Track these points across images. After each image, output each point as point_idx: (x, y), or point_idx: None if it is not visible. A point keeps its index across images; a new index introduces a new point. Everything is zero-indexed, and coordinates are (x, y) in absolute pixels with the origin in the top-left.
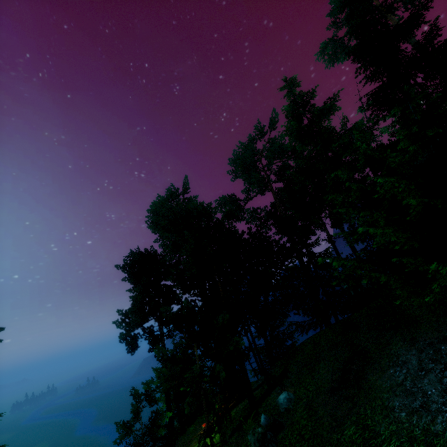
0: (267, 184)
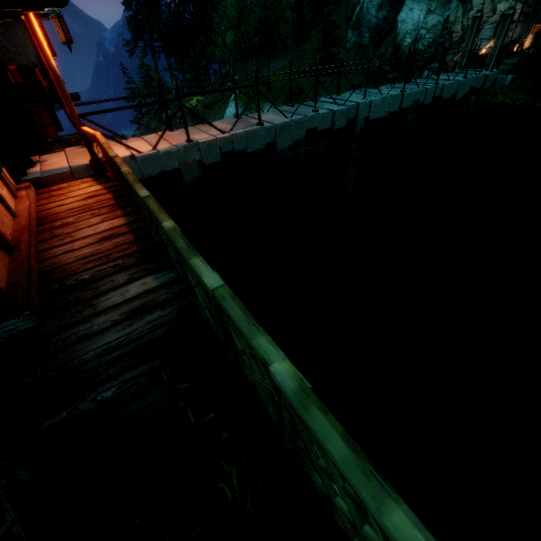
0: None
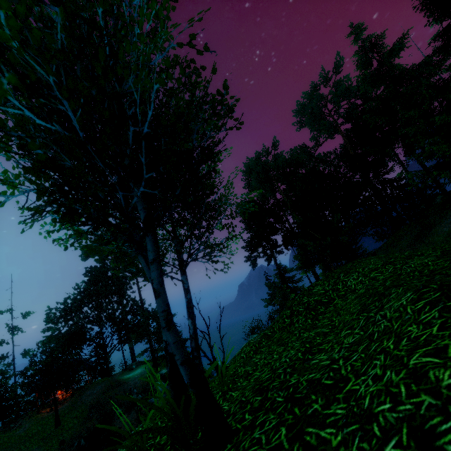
0: (336, 127)
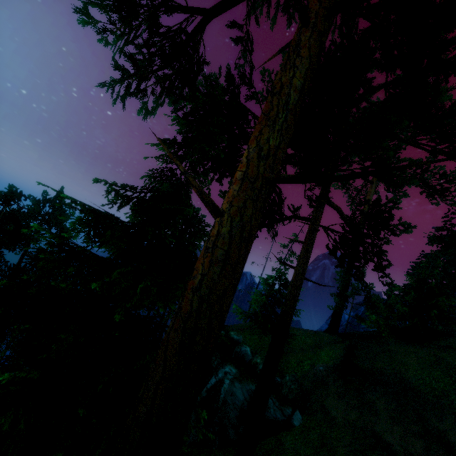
0: None
